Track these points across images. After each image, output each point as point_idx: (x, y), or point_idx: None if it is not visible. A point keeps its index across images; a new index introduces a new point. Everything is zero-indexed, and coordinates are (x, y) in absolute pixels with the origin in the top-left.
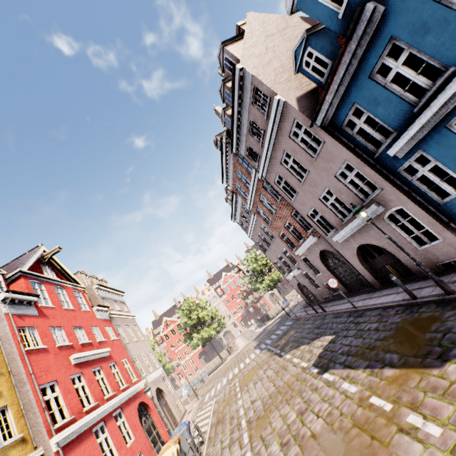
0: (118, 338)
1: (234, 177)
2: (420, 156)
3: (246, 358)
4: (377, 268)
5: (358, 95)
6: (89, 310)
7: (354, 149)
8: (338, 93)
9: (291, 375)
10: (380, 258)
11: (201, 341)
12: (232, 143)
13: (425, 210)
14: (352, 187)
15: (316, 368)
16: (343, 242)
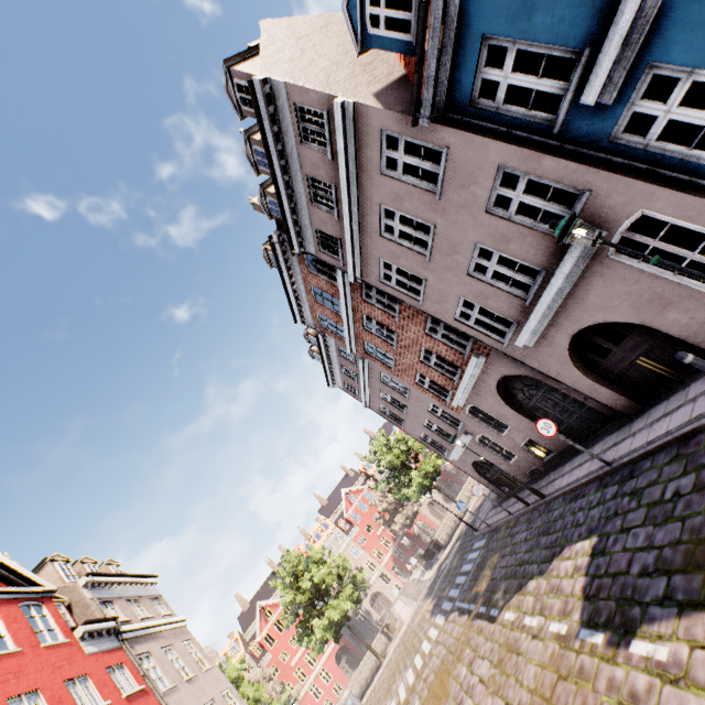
0: (143, 685)
1: (310, 303)
2: (631, 122)
3: (422, 640)
4: (618, 373)
5: (486, 13)
6: (63, 640)
7: (509, 137)
8: (446, 31)
9: (537, 665)
10: (620, 350)
11: (329, 631)
12: (289, 235)
13: (698, 194)
14: (525, 220)
15: (597, 630)
16: (537, 344)
